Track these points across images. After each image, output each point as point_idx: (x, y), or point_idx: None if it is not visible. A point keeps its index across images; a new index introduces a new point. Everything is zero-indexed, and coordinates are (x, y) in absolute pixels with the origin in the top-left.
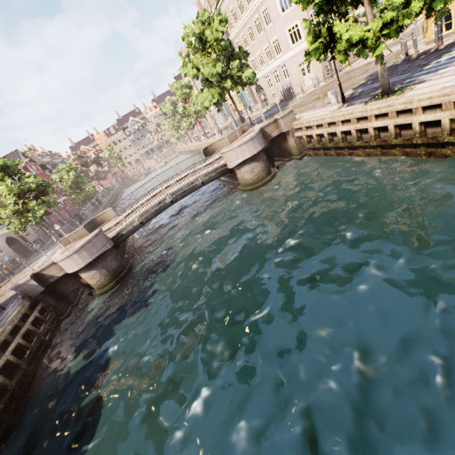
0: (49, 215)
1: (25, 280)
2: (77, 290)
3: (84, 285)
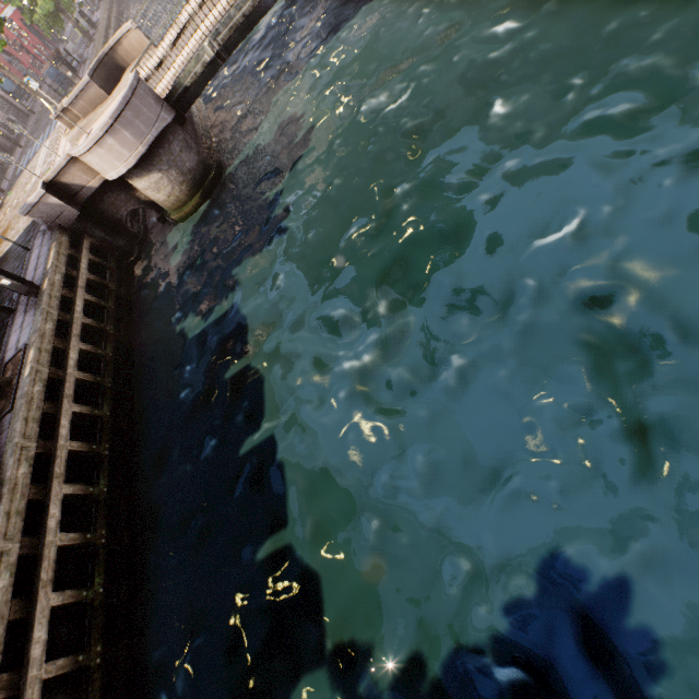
0: (1, 48)
1: (37, 196)
2: (133, 215)
3: (146, 204)
